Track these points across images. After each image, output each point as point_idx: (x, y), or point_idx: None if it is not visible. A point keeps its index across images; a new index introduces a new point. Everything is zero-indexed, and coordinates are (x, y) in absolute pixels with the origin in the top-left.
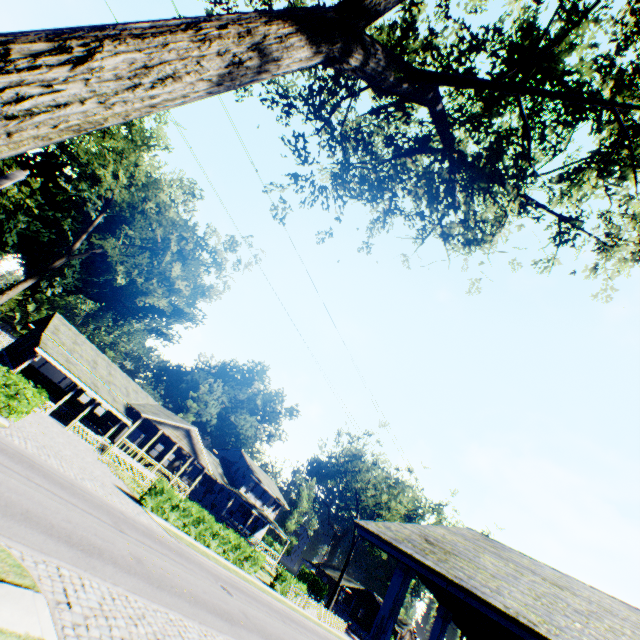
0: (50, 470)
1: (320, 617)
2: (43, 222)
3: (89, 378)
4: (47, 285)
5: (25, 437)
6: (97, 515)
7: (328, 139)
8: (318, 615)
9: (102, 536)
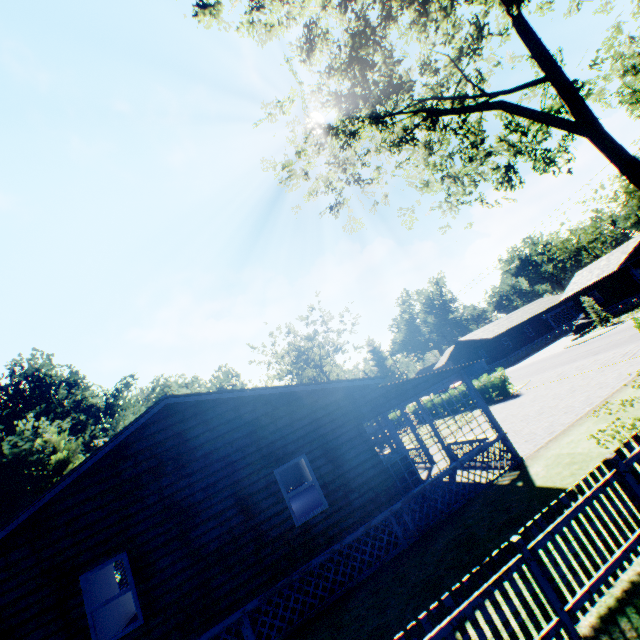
0: None
1: None
2: None
3: None
4: None
5: None
6: None
7: None
8: None
9: None
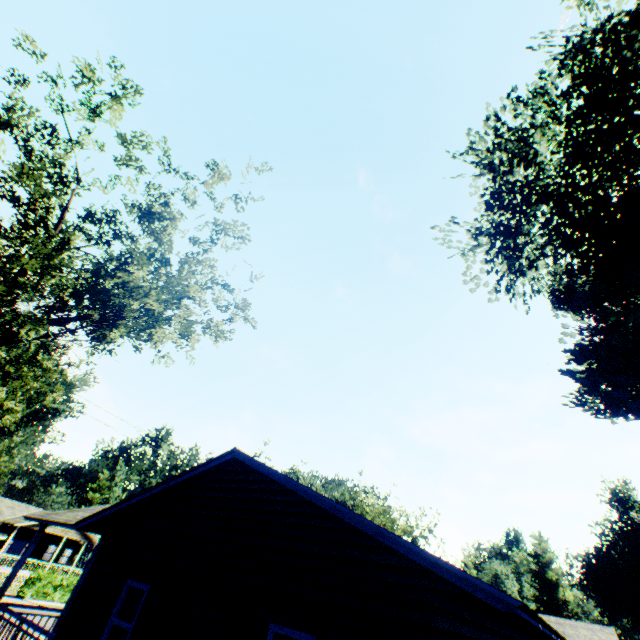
0: None
1: None
2: None
3: None
4: None
5: None
6: None
7: None
8: None
9: None
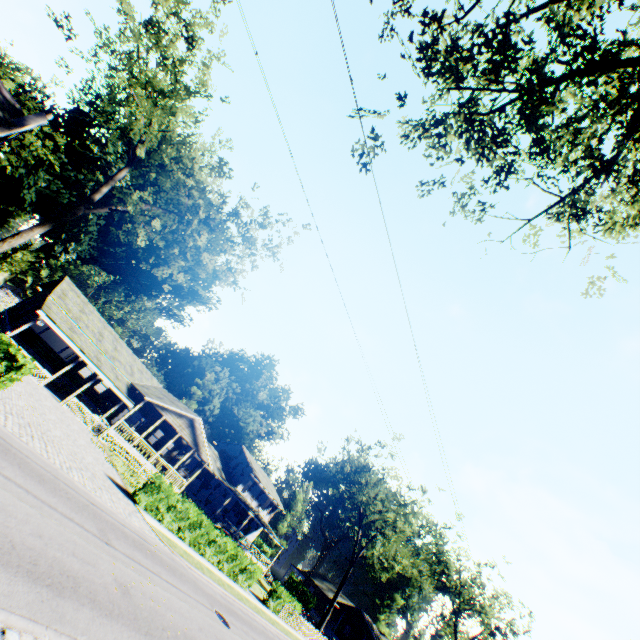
0: (29, 456)
1: (311, 639)
2: (64, 183)
3: (92, 351)
4: (62, 250)
5: (7, 411)
6: (80, 521)
7: (474, 30)
8: (309, 637)
9: (81, 555)
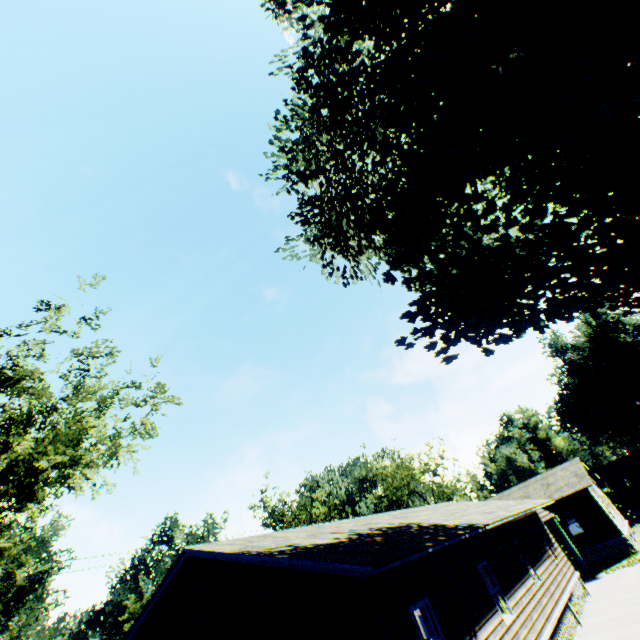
0: None
1: None
2: None
3: None
4: None
5: None
6: None
7: None
8: None
9: None
